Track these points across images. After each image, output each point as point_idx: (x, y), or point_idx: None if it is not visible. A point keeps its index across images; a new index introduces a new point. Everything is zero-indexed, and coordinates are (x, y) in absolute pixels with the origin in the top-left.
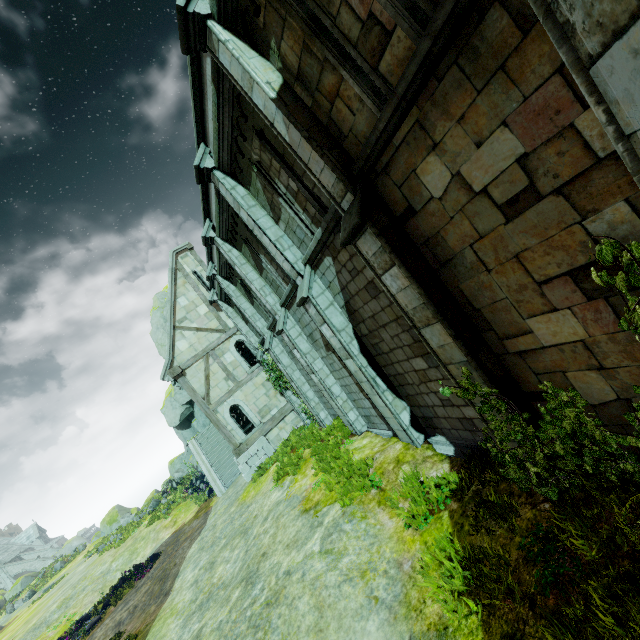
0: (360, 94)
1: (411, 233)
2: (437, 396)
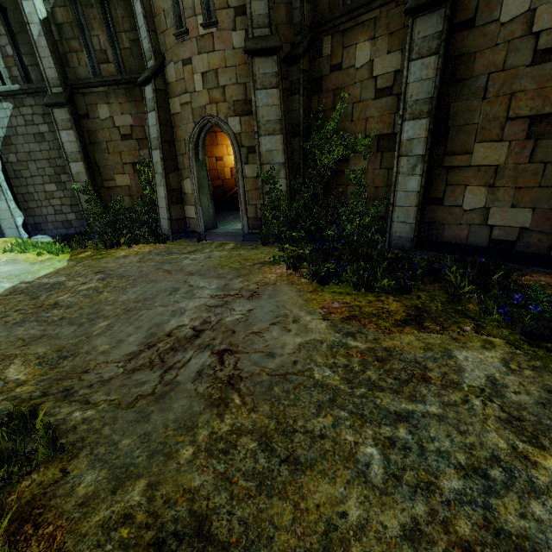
0: (88, 63)
1: (83, 124)
2: (54, 208)
